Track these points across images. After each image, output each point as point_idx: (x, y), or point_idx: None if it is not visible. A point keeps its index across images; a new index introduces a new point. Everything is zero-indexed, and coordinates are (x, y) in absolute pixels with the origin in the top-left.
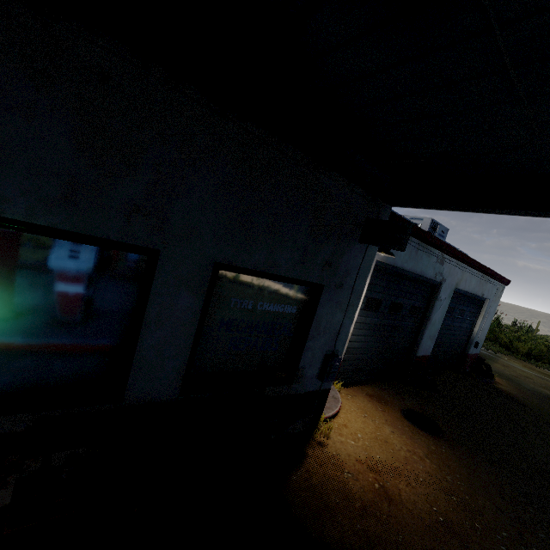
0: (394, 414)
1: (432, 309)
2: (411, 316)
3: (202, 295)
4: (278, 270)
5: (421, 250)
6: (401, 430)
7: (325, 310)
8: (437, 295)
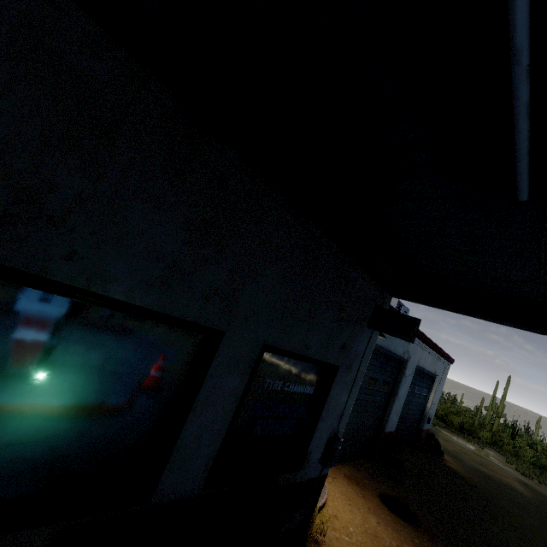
0: (374, 500)
1: (399, 385)
2: (382, 391)
3: (246, 376)
4: (308, 351)
5: None
6: (385, 521)
7: (335, 391)
8: (404, 371)
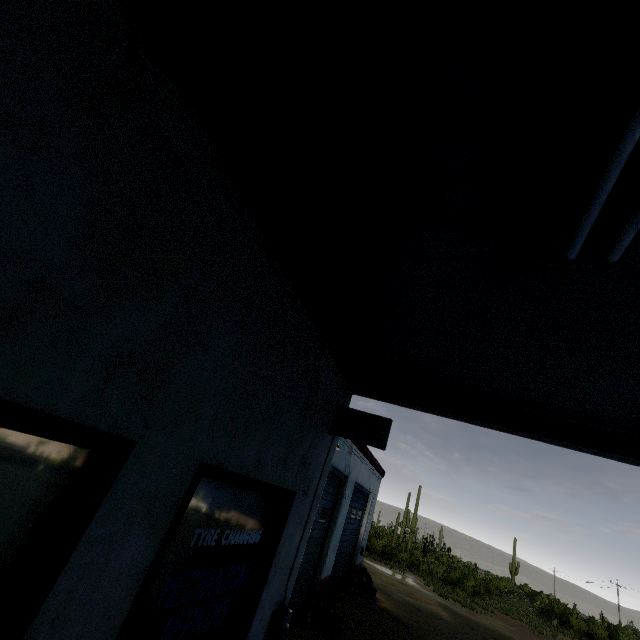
0: None
1: (339, 510)
2: (321, 521)
3: (163, 530)
4: (263, 472)
5: (340, 439)
6: None
7: (288, 531)
8: (344, 491)
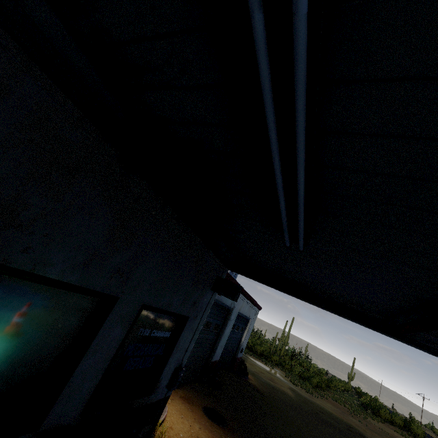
0: (199, 412)
1: (226, 326)
2: (214, 331)
3: (127, 327)
4: (171, 308)
5: None
6: (205, 426)
7: (184, 334)
8: (230, 316)
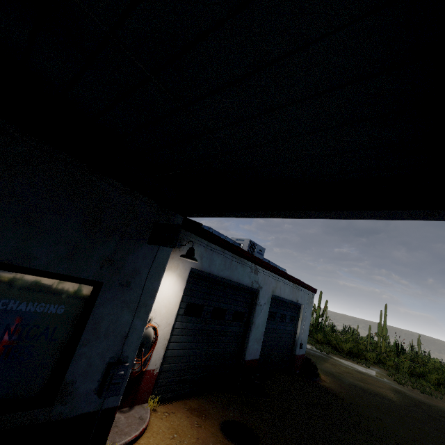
0: (211, 429)
1: (254, 314)
2: (236, 321)
3: None
4: (34, 263)
5: (235, 261)
6: None
7: (106, 310)
8: (257, 300)
